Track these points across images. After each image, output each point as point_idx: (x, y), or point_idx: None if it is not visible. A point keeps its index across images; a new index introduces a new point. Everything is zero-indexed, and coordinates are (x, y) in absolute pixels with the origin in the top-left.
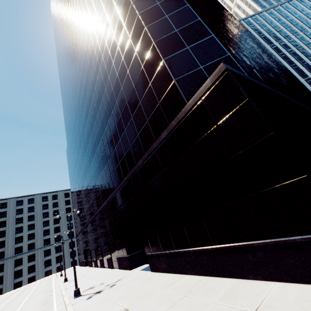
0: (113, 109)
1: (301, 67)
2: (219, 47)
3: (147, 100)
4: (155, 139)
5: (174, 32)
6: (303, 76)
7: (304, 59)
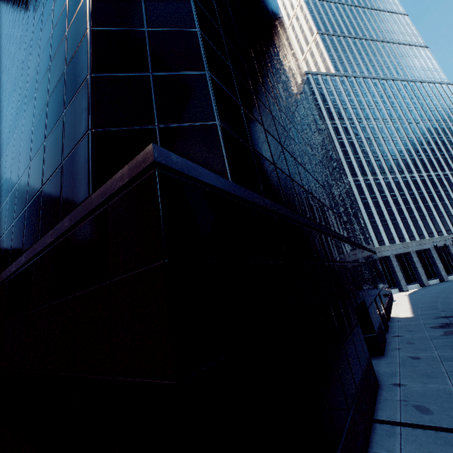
0: (18, 128)
1: (354, 163)
2: (207, 100)
3: (52, 145)
4: (40, 236)
5: (140, 30)
6: (354, 174)
7: (360, 154)
